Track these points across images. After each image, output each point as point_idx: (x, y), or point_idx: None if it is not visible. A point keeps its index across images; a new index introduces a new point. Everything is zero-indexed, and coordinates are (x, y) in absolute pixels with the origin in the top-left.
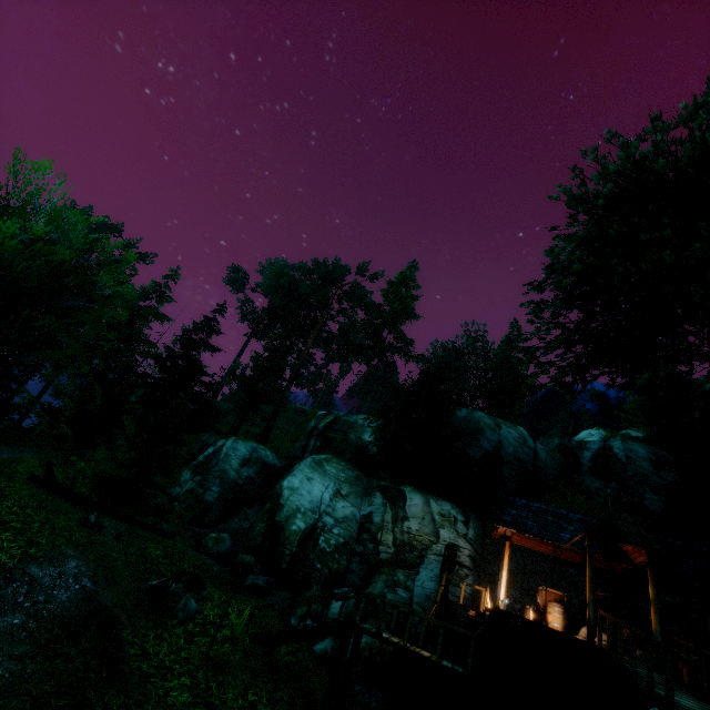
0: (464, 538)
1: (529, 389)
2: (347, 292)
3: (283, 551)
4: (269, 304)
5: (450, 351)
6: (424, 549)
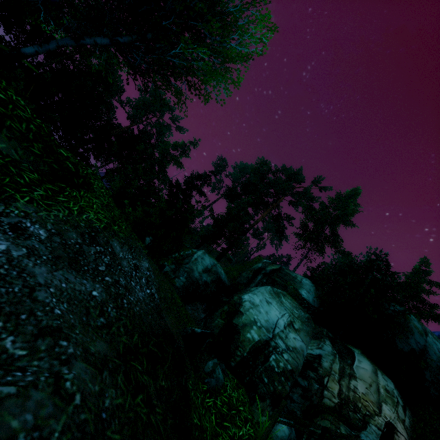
0: (402, 423)
1: (435, 315)
2: (303, 191)
3: (234, 351)
4: (246, 180)
5: (355, 261)
6: (368, 416)
